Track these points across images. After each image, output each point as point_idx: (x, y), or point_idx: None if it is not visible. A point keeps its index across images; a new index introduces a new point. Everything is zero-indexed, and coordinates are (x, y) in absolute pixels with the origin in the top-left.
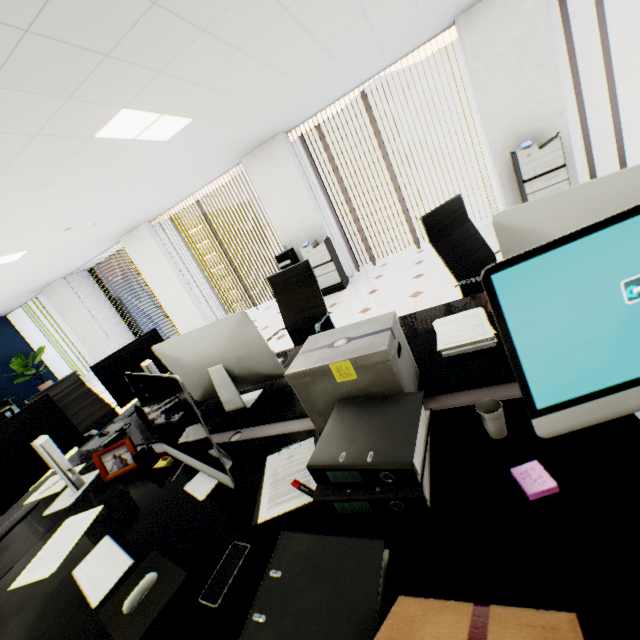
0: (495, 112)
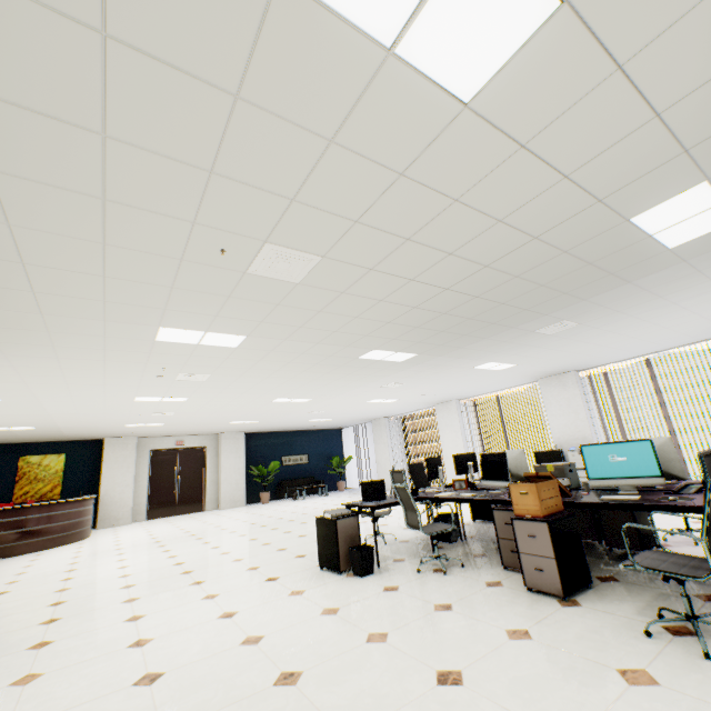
0: None
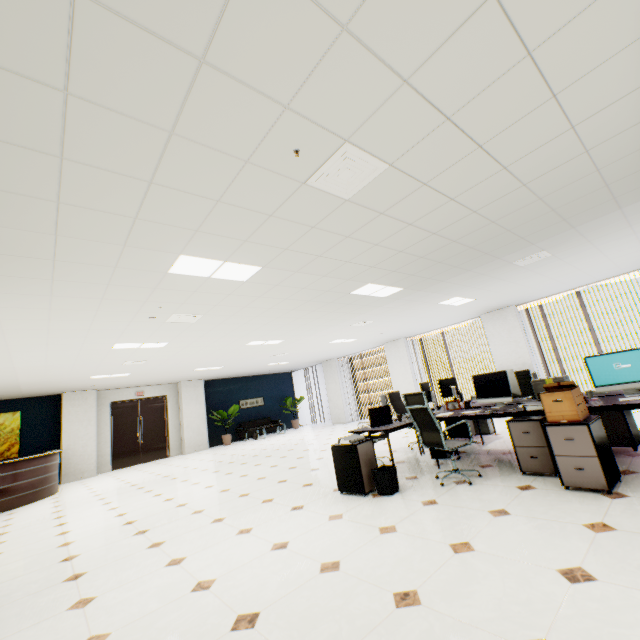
0: None
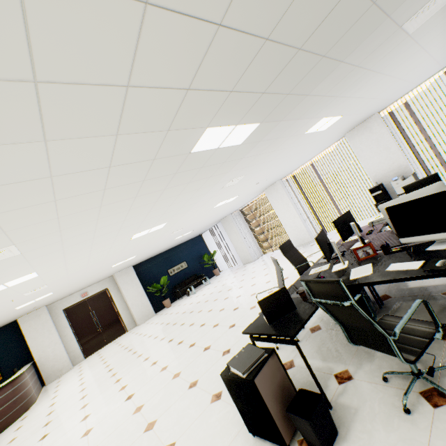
0: None
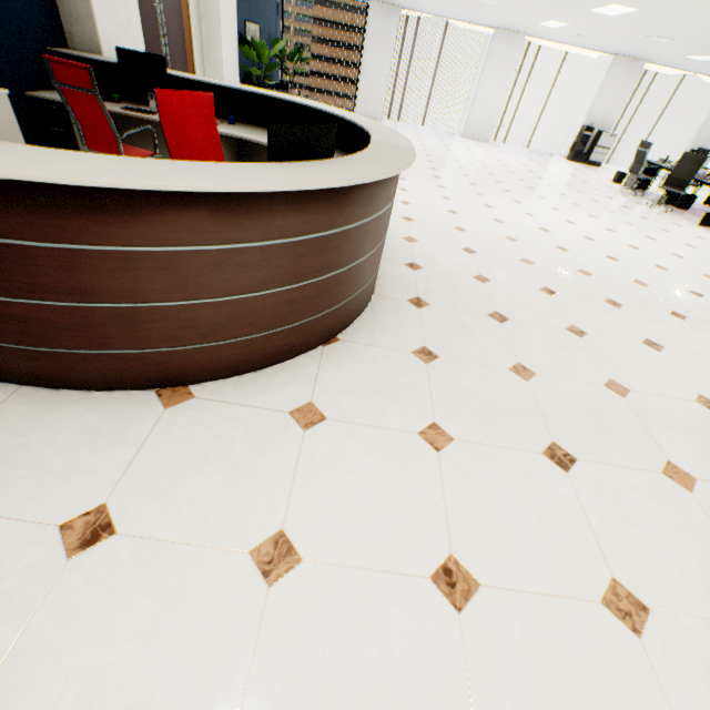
0: (707, 130)
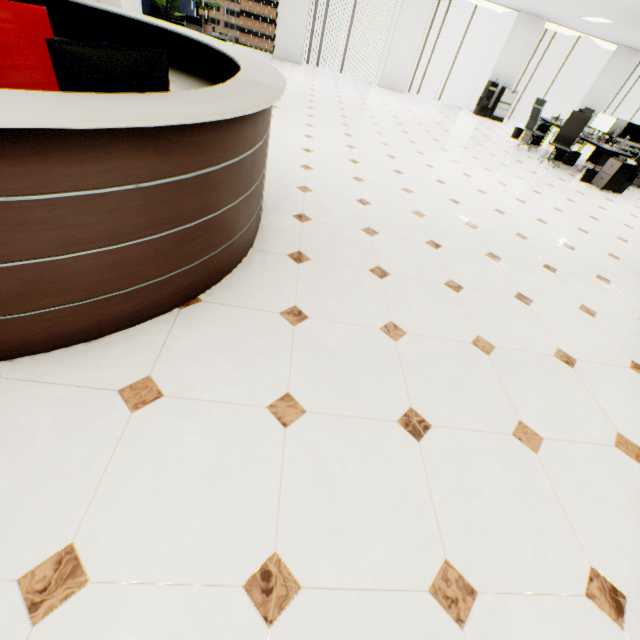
0: (595, 92)
